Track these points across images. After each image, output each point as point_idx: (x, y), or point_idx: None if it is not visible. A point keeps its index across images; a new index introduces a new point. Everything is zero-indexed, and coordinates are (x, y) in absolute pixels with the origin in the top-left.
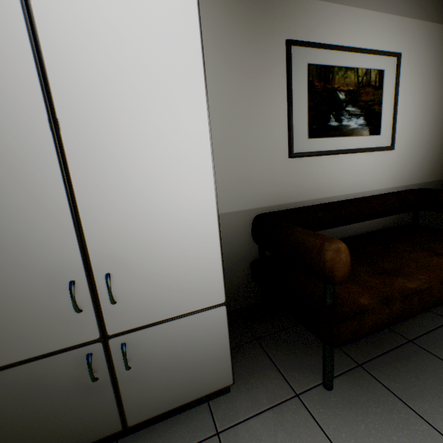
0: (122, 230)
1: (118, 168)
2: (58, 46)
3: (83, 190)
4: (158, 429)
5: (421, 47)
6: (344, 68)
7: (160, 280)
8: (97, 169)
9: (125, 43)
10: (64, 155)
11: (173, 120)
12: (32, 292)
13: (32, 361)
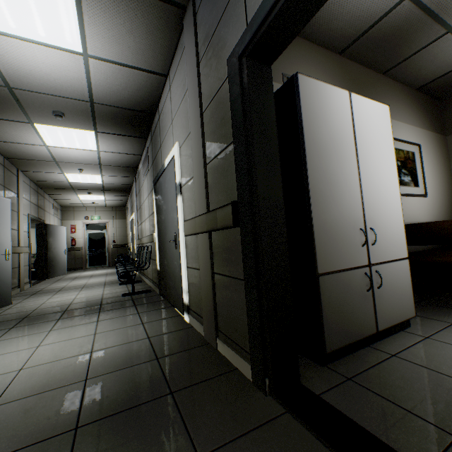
0: (373, 206)
1: (372, 177)
2: (358, 127)
3: (363, 185)
4: (387, 340)
5: (427, 142)
6: (397, 149)
7: (385, 237)
8: (367, 176)
9: (373, 128)
10: (359, 168)
11: (386, 159)
12: (348, 231)
13: (347, 270)
